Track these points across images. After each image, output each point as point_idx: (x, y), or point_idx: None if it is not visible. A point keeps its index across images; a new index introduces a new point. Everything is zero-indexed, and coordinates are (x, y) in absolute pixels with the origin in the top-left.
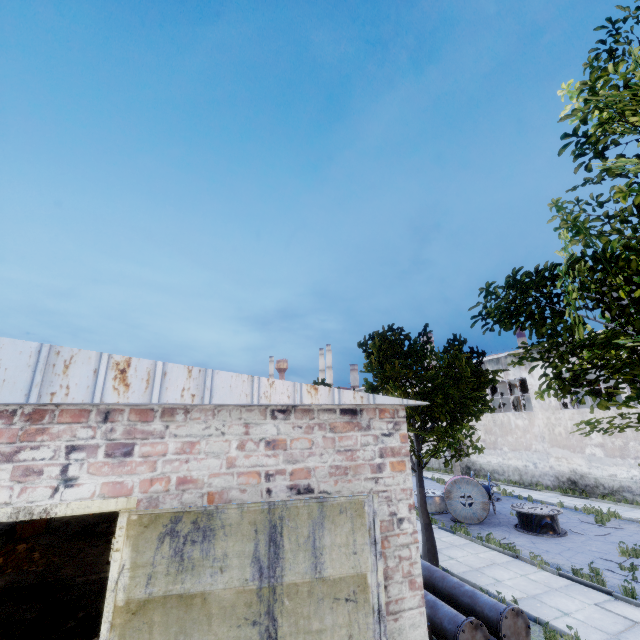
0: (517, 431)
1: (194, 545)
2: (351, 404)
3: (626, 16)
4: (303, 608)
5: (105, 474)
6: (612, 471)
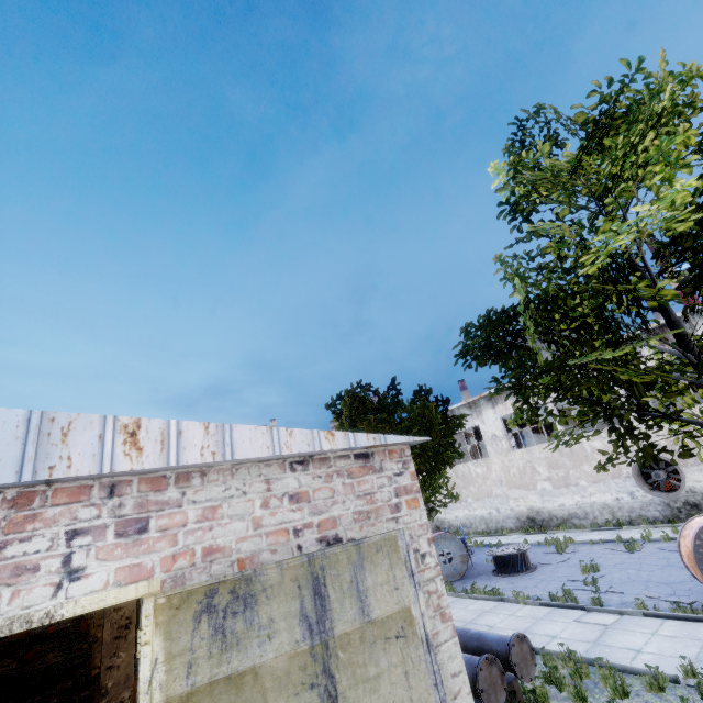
0: (478, 479)
1: (236, 617)
2: (364, 447)
3: (528, 117)
4: (358, 657)
5: (118, 558)
6: (561, 501)
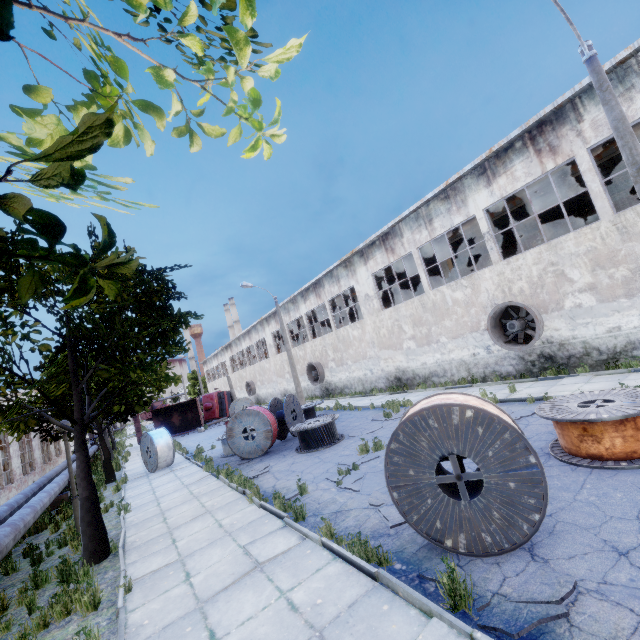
0: (355, 342)
1: None
2: None
3: None
4: None
5: None
6: (423, 360)
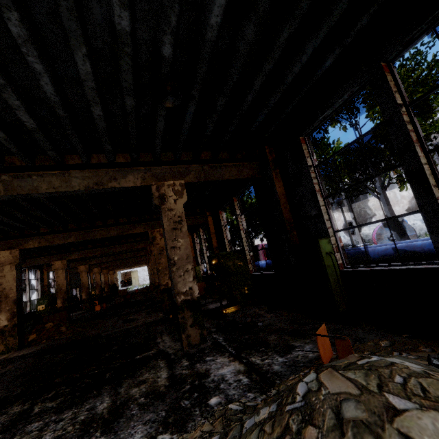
0: (403, 200)
1: None
2: None
3: None
4: None
5: None
6: None
